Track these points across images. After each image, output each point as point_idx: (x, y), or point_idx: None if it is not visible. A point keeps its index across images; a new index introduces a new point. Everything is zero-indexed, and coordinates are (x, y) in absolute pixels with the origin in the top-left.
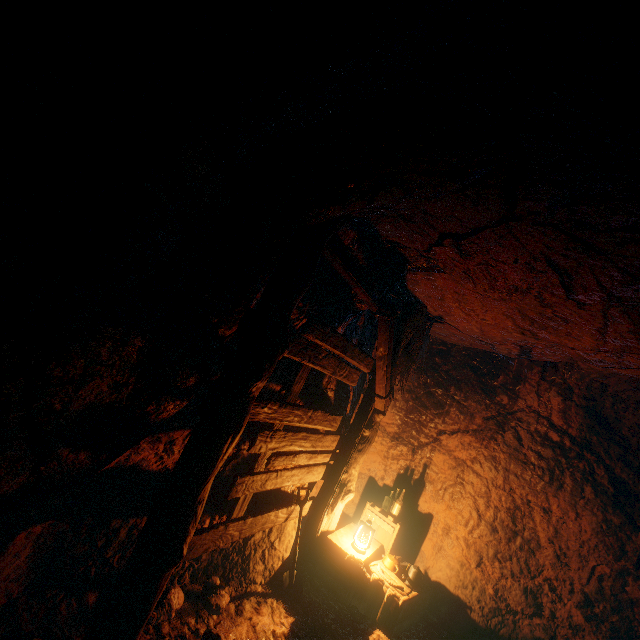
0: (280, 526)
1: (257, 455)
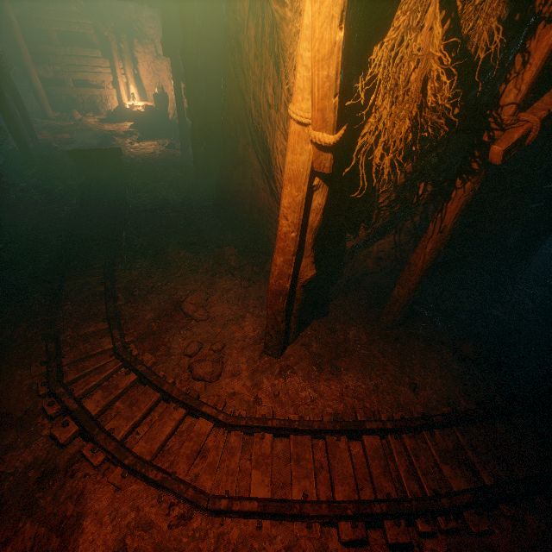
0: (106, 98)
1: (60, 66)
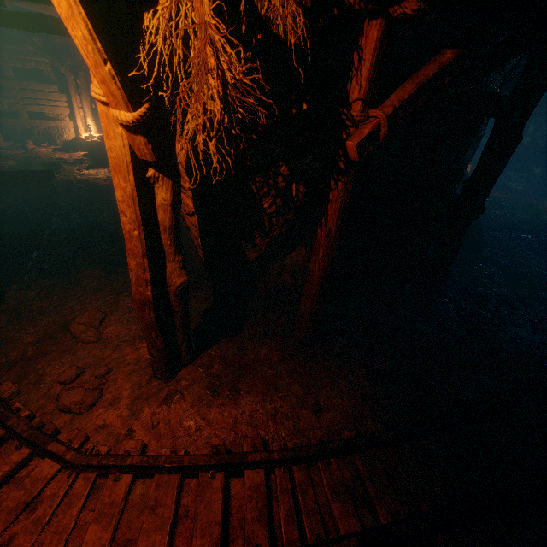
0: (62, 130)
1: (14, 99)
